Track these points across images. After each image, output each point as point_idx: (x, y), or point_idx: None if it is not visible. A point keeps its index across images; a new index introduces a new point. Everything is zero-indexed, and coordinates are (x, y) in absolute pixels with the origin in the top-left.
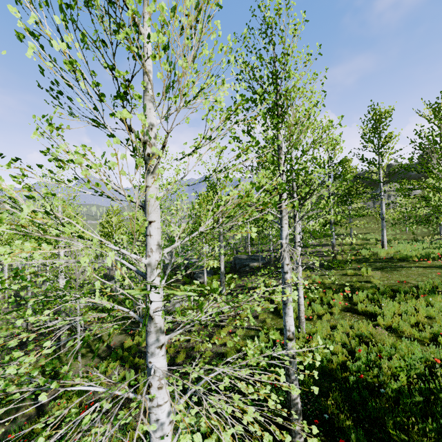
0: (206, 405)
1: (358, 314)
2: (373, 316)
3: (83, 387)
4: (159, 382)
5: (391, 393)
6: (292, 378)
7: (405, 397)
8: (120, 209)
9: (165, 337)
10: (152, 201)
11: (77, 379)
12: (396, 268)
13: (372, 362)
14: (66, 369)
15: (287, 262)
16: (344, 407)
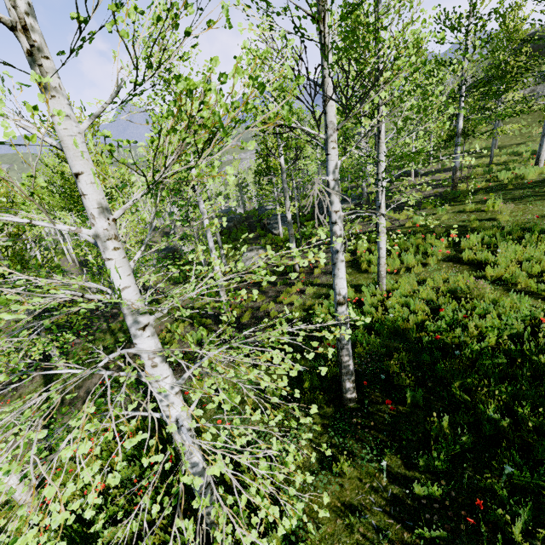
0: (148, 400)
1: (462, 264)
2: (481, 266)
3: (60, 370)
4: (152, 362)
5: (470, 354)
6: (343, 342)
7: (485, 359)
8: None
9: (150, 317)
10: (66, 140)
11: (62, 361)
12: (543, 197)
13: (459, 321)
14: (16, 361)
15: (336, 209)
16: (410, 367)
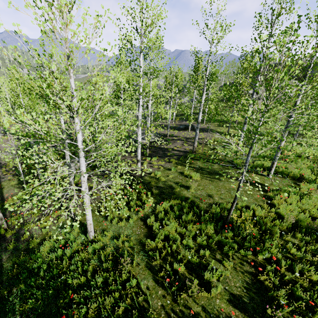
0: None
1: (146, 226)
2: (153, 232)
3: None
4: None
5: None
6: None
7: None
8: (22, 79)
9: None
10: None
11: None
12: (220, 177)
13: (97, 294)
14: None
15: None
16: None
